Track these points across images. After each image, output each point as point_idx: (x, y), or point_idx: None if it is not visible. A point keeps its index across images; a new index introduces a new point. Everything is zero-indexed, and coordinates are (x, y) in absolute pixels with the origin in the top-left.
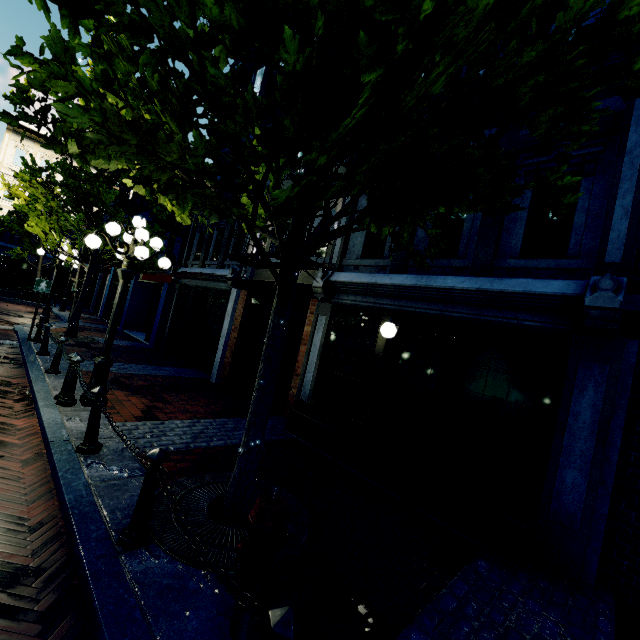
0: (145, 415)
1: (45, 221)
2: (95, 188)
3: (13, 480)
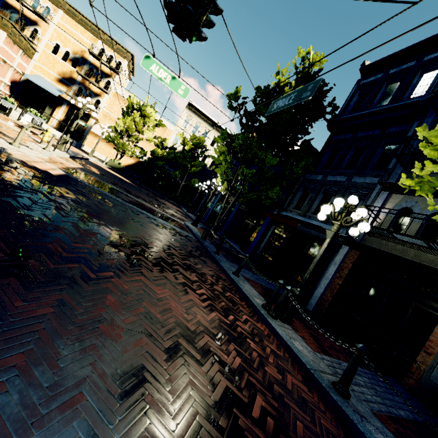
0: (317, 345)
1: (223, 168)
2: (264, 155)
3: (320, 411)
